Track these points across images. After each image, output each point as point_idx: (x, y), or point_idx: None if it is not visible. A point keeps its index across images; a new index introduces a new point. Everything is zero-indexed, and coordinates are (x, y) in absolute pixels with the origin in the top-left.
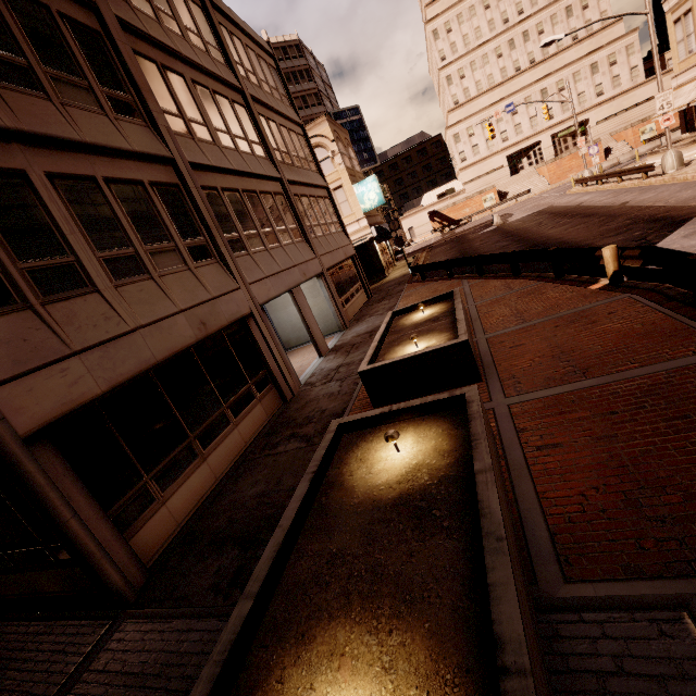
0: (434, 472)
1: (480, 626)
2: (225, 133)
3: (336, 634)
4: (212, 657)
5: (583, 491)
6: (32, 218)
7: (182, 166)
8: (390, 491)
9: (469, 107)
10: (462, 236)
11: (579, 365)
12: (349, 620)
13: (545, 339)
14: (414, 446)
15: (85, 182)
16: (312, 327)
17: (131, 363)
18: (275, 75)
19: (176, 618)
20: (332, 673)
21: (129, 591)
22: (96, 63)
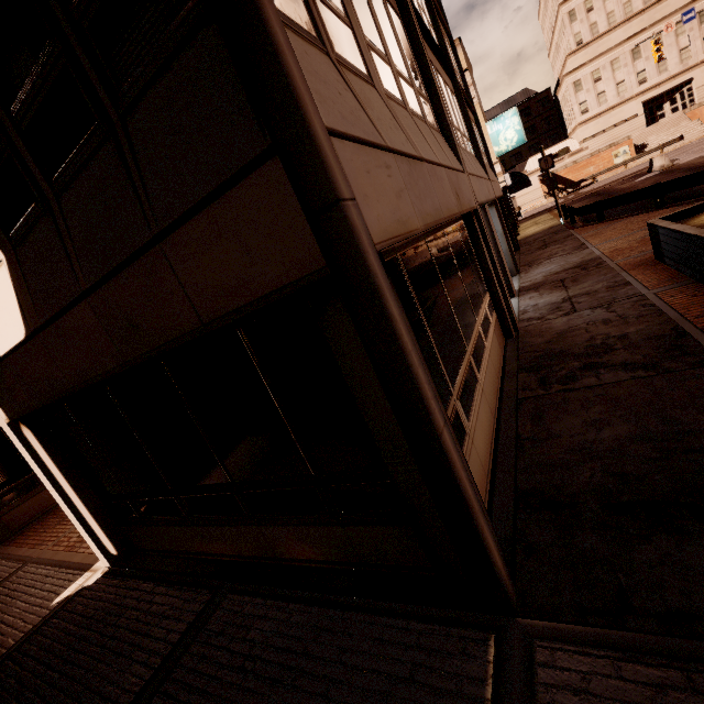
0: None
1: None
2: None
3: None
4: None
5: None
6: None
7: None
8: None
9: (596, 46)
10: (604, 190)
11: None
12: None
13: None
14: None
15: None
16: (502, 258)
17: (429, 204)
18: None
19: None
20: None
21: (507, 581)
22: None
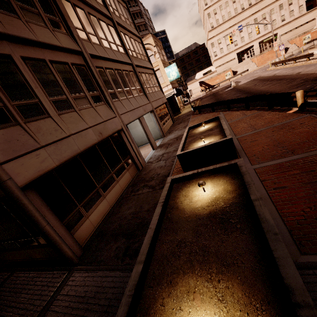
0: (226, 201)
1: (270, 279)
2: (105, 40)
3: (189, 281)
4: (126, 293)
5: (303, 209)
6: (16, 79)
7: (86, 56)
8: (204, 210)
9: (218, 29)
10: (216, 92)
11: (289, 149)
12: (194, 274)
13: (268, 137)
14: (213, 188)
15: (40, 62)
16: (149, 136)
17: (68, 152)
18: (127, 12)
19: (99, 270)
20: (190, 302)
21: (75, 258)
22: (41, 1)
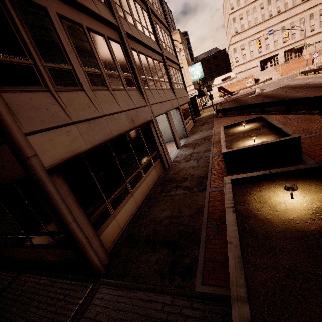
0: None
1: None
2: (139, 23)
3: None
4: None
5: None
6: (50, 37)
7: (122, 32)
8: (309, 225)
9: (243, 34)
10: (238, 98)
11: None
12: None
13: None
14: (305, 195)
15: (77, 25)
16: (175, 133)
17: (101, 135)
18: (158, 2)
19: (137, 290)
20: None
21: (101, 267)
22: None
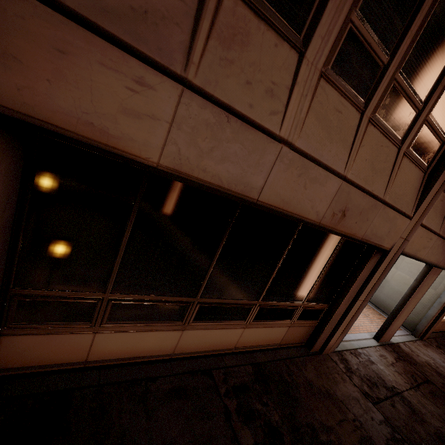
0: None
1: None
2: None
3: None
4: None
5: None
6: None
7: None
8: None
9: None
10: None
11: None
12: None
13: None
14: None
15: None
16: (403, 312)
17: (229, 169)
18: None
19: None
20: None
21: None
22: None
